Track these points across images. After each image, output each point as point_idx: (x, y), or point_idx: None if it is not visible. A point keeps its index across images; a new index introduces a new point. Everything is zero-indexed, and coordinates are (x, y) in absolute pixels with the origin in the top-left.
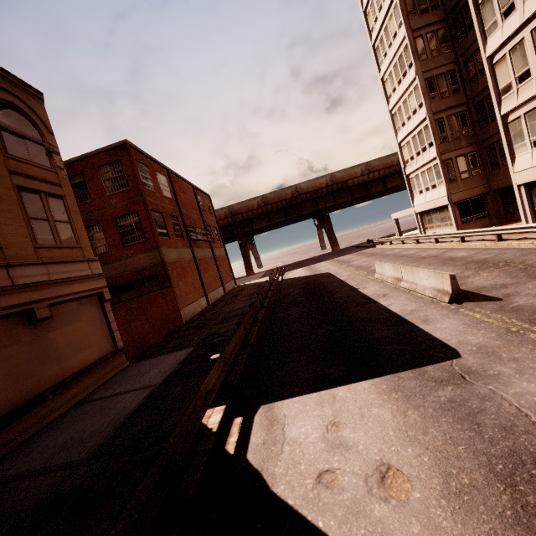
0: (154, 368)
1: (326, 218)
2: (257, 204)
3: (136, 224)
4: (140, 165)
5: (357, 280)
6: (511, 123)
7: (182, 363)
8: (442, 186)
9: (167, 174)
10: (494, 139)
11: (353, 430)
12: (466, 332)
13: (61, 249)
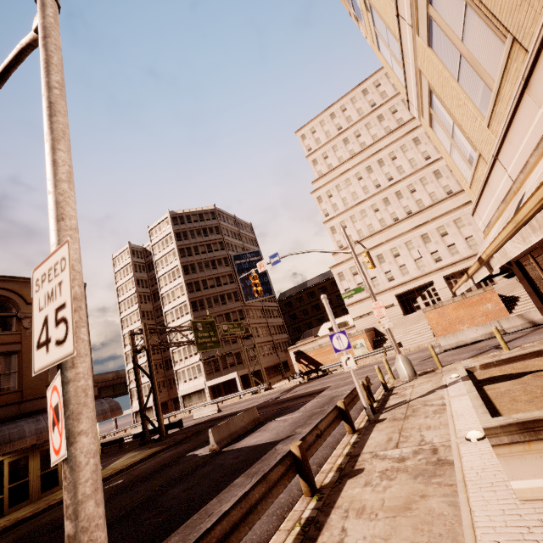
0: None
1: None
2: None
3: None
4: None
5: None
6: (178, 373)
7: None
8: (151, 395)
9: None
10: (172, 376)
11: None
12: None
13: None
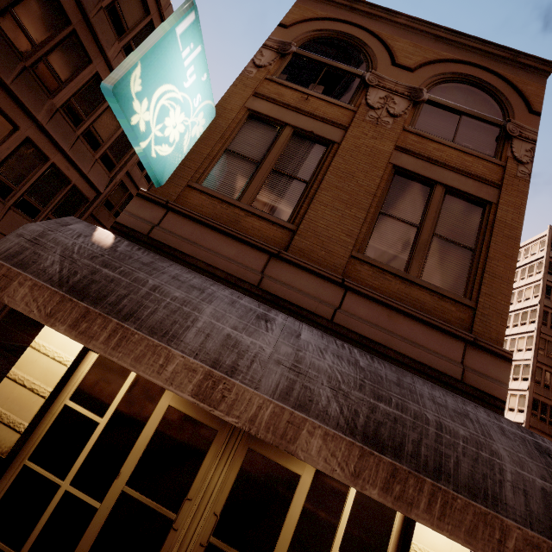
0: None
1: None
2: None
3: None
4: None
5: None
6: None
7: None
8: None
9: None
10: None
11: None
12: None
13: None
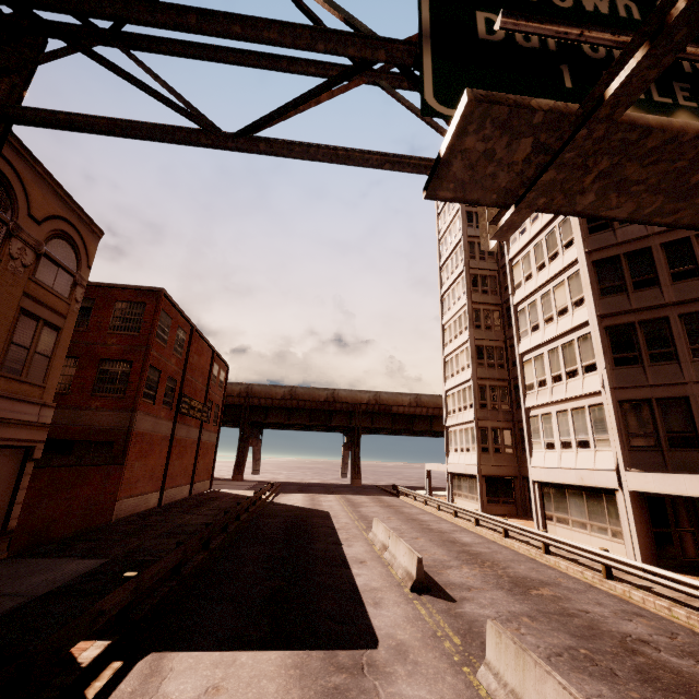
0: (41, 572)
1: (356, 439)
2: (282, 394)
3: (124, 374)
4: (164, 315)
5: (350, 532)
6: (532, 418)
7: (83, 575)
8: (475, 452)
9: (191, 331)
10: None
11: (230, 697)
12: (400, 626)
13: (21, 384)
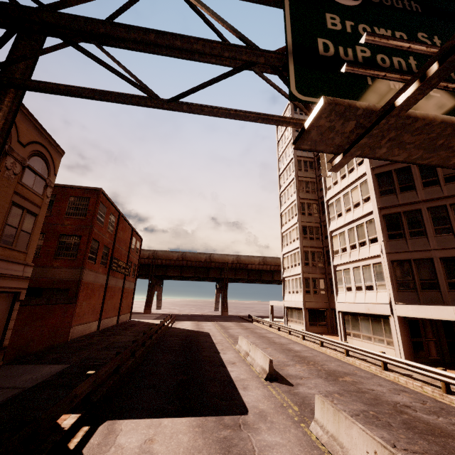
0: (27, 373)
1: (225, 286)
2: (177, 257)
3: (75, 244)
4: (102, 205)
5: (224, 345)
6: (337, 271)
7: (55, 375)
8: (301, 293)
9: (118, 216)
10: None
11: (160, 445)
12: (260, 401)
13: (12, 251)
